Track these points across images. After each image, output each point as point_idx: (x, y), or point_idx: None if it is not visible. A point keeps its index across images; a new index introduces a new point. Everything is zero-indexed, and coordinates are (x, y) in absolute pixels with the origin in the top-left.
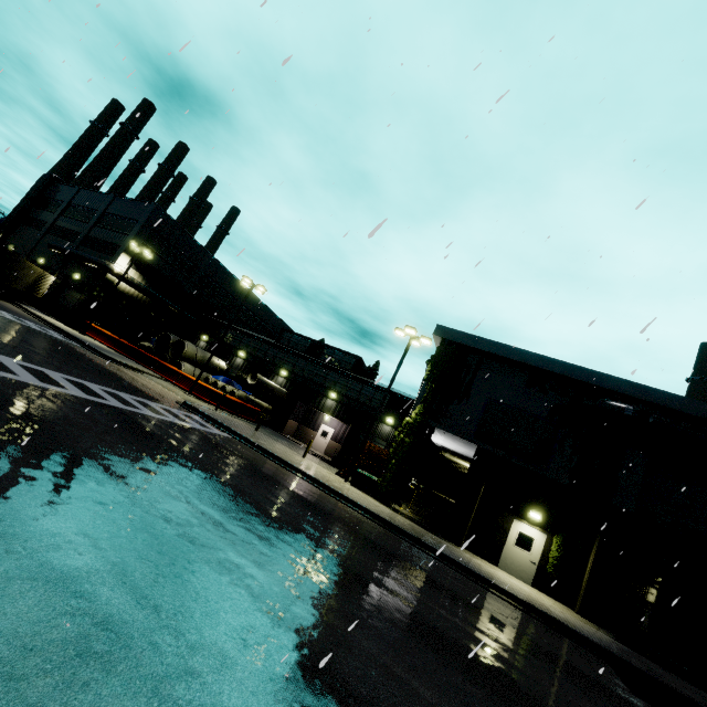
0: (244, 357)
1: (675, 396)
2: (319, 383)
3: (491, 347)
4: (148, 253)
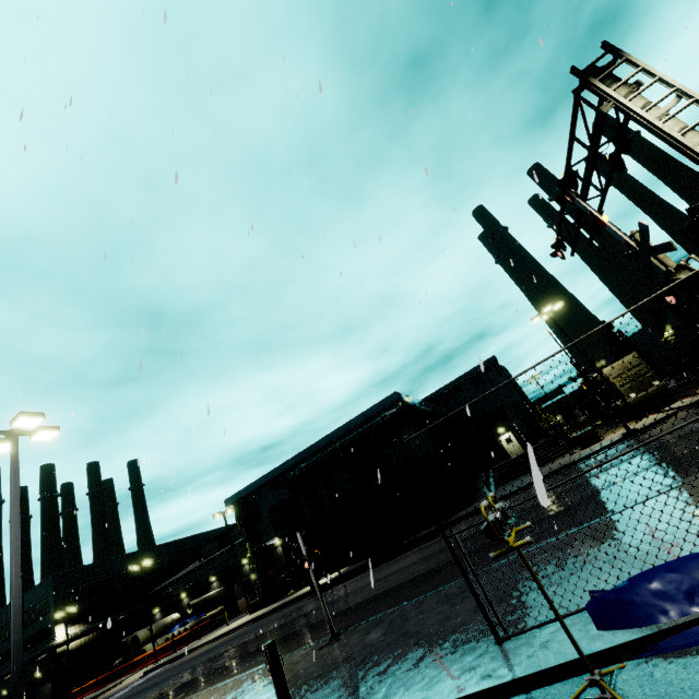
0: (187, 595)
1: (307, 448)
2: (234, 563)
3: (247, 490)
4: (71, 609)
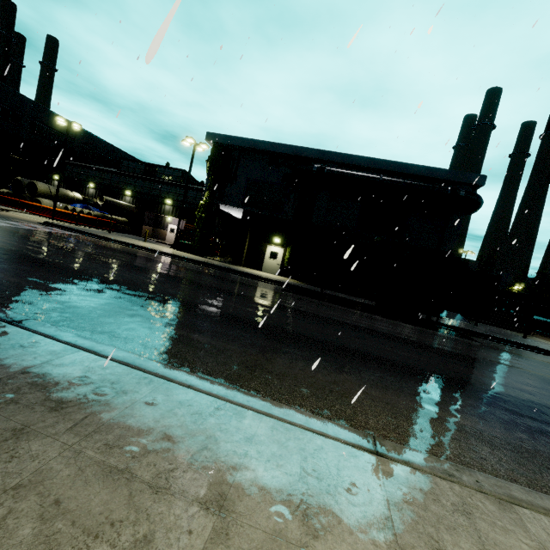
0: (95, 187)
1: (341, 154)
2: (157, 195)
3: (242, 142)
4: None
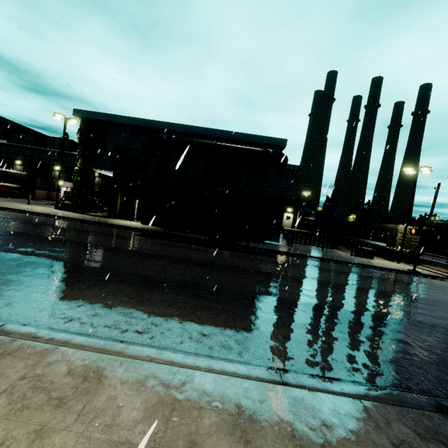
0: None
1: (185, 125)
2: (46, 163)
3: (104, 117)
4: None
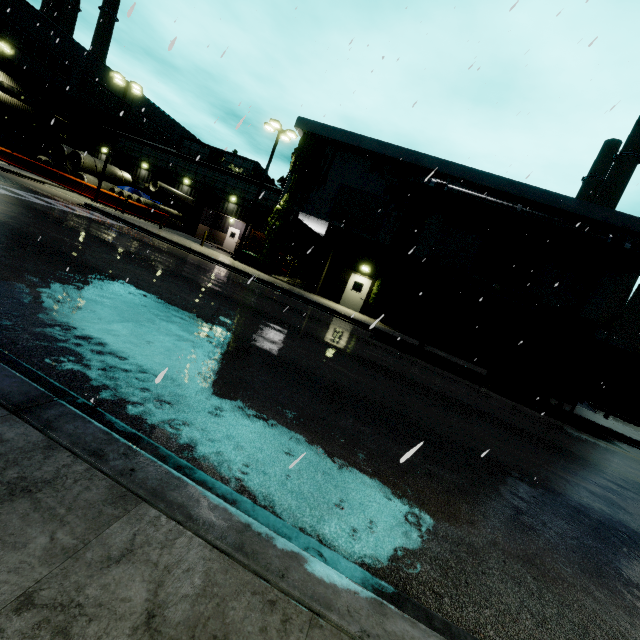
0: (148, 168)
1: (470, 169)
2: (220, 189)
3: (341, 136)
4: (5, 46)
